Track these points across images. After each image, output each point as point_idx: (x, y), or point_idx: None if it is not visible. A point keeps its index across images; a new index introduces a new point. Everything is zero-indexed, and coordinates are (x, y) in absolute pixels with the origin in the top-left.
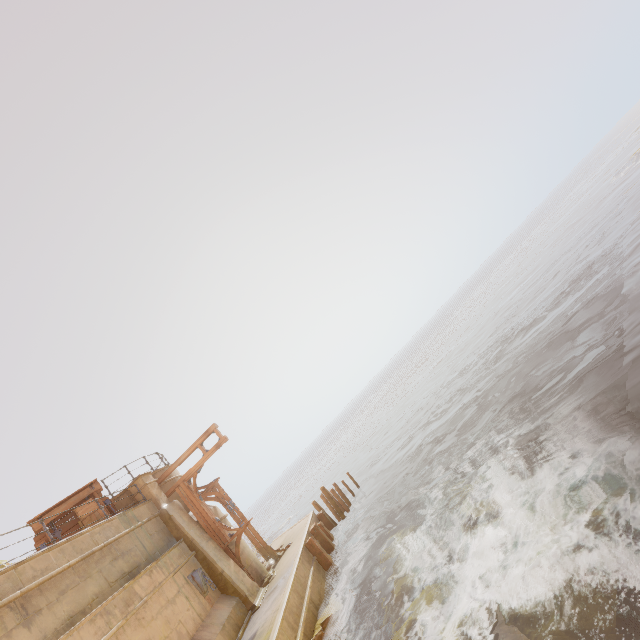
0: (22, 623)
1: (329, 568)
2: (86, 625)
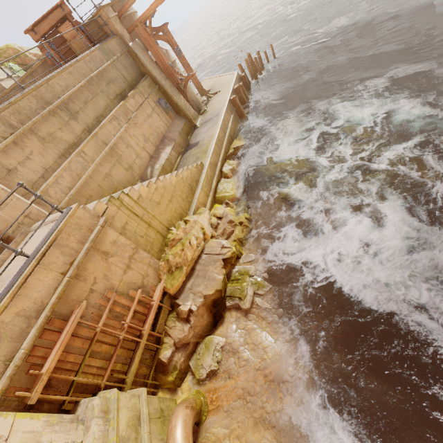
0: (71, 118)
1: (241, 117)
2: (108, 124)
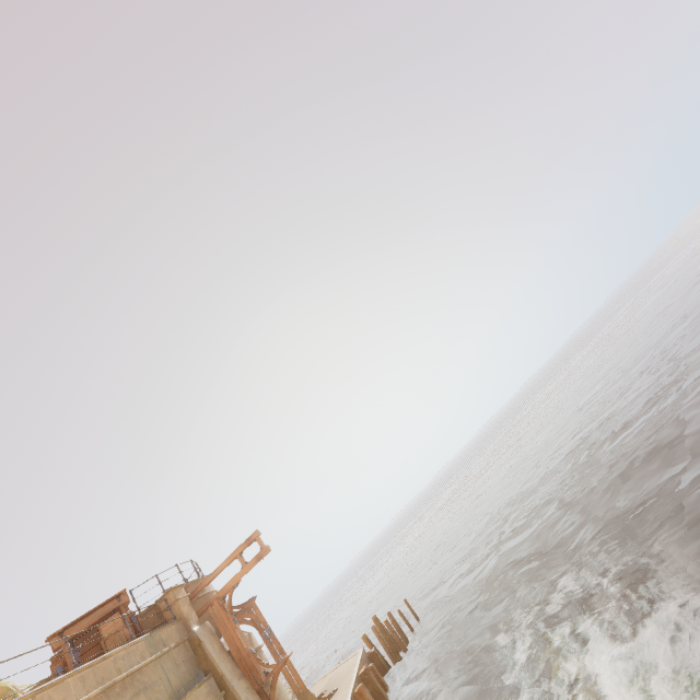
0: None
1: None
2: None
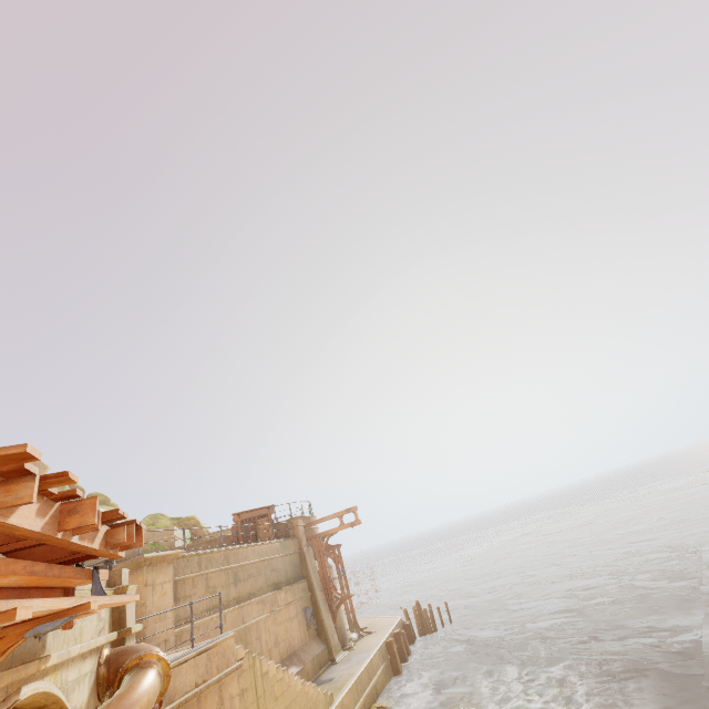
0: (234, 583)
1: (397, 673)
2: (255, 603)
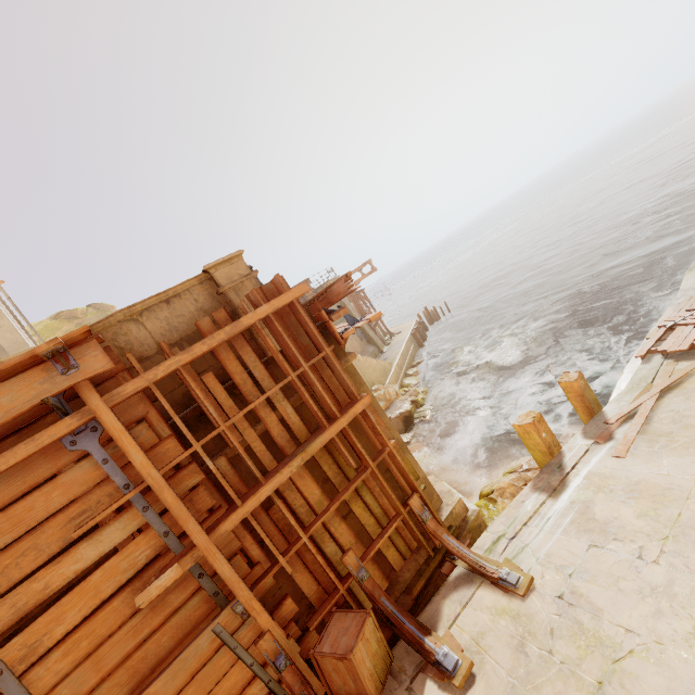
0: None
1: (421, 347)
2: None
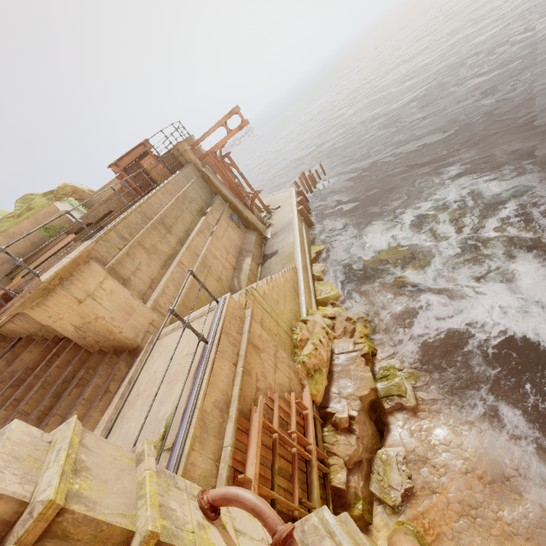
0: (167, 232)
1: (310, 225)
2: (196, 237)
